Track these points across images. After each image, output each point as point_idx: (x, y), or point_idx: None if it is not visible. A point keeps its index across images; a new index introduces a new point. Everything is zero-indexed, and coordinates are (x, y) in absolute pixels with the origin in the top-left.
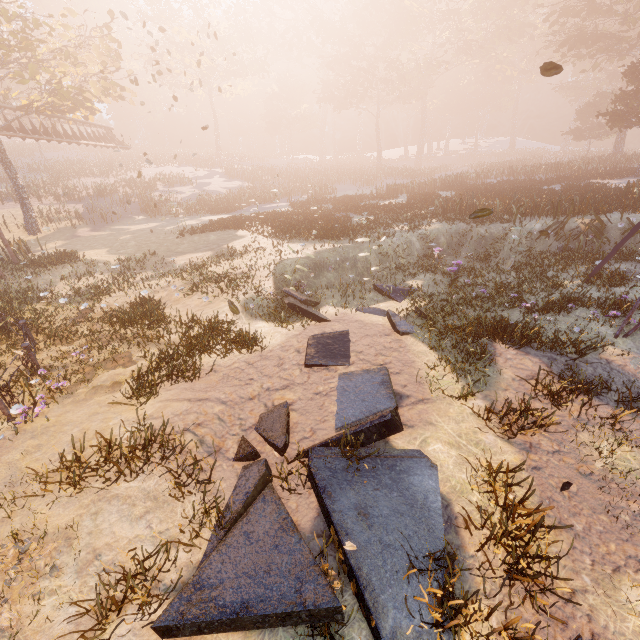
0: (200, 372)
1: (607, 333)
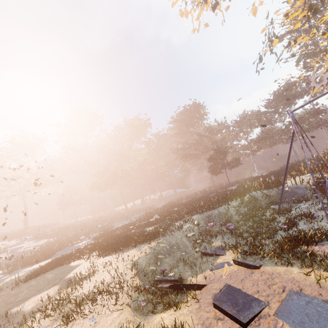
0: None
1: (324, 224)
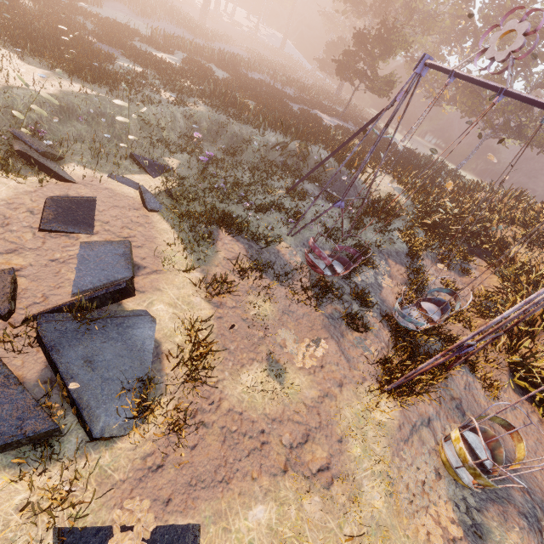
0: None
1: (285, 232)
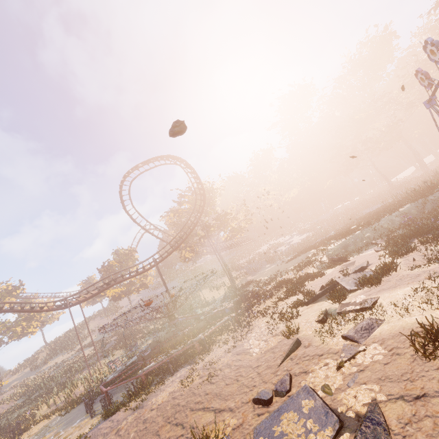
0: (306, 285)
1: None
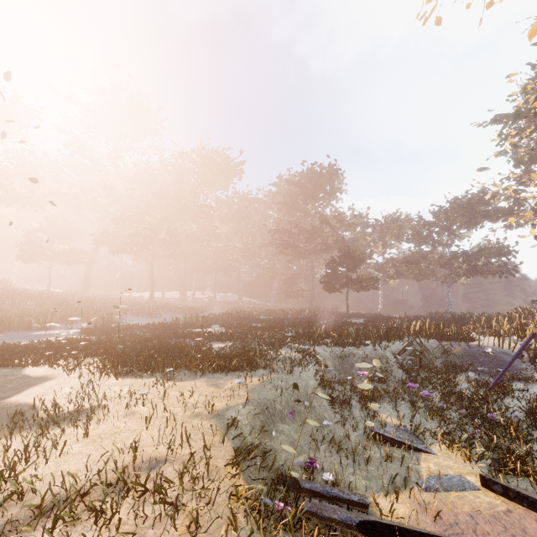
0: None
1: None
